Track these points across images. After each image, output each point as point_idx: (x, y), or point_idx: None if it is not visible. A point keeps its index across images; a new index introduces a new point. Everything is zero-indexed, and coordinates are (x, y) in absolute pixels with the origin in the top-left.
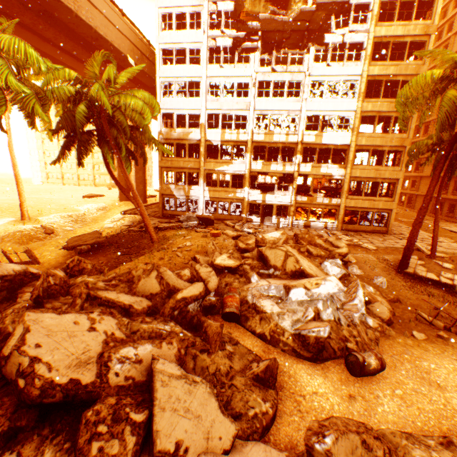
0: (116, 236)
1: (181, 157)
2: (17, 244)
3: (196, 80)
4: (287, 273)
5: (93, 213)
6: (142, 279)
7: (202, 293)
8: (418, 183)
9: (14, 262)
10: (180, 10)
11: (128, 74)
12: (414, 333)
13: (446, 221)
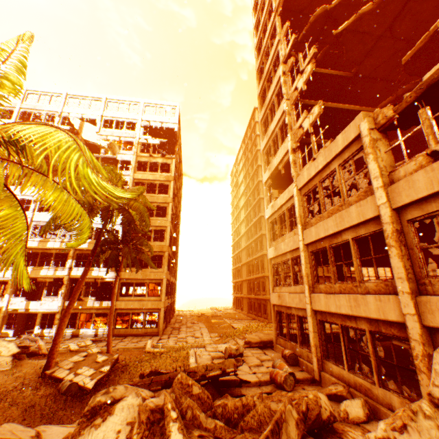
0: None
1: None
2: None
3: None
4: None
5: None
6: None
7: None
8: (241, 287)
9: None
10: None
11: None
12: None
13: (251, 319)
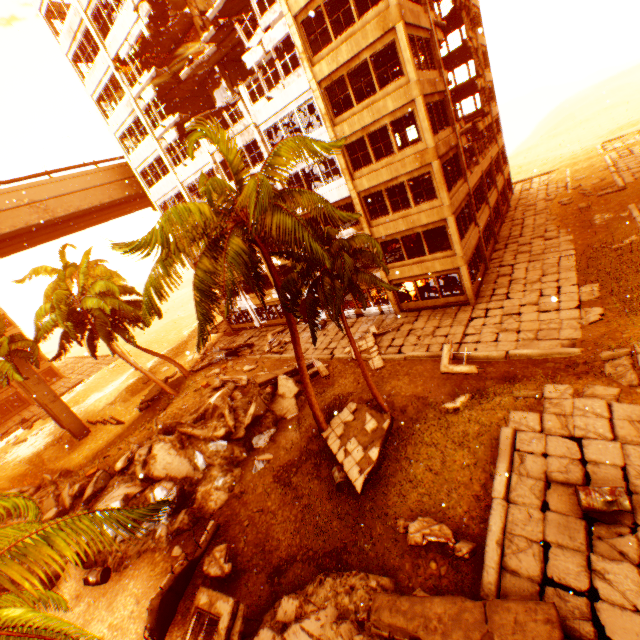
0: (171, 384)
1: None
2: (123, 402)
3: (177, 190)
4: (139, 478)
5: (196, 335)
6: (46, 500)
7: (55, 515)
8: None
9: (114, 423)
10: (126, 125)
11: (83, 275)
12: (175, 548)
13: None
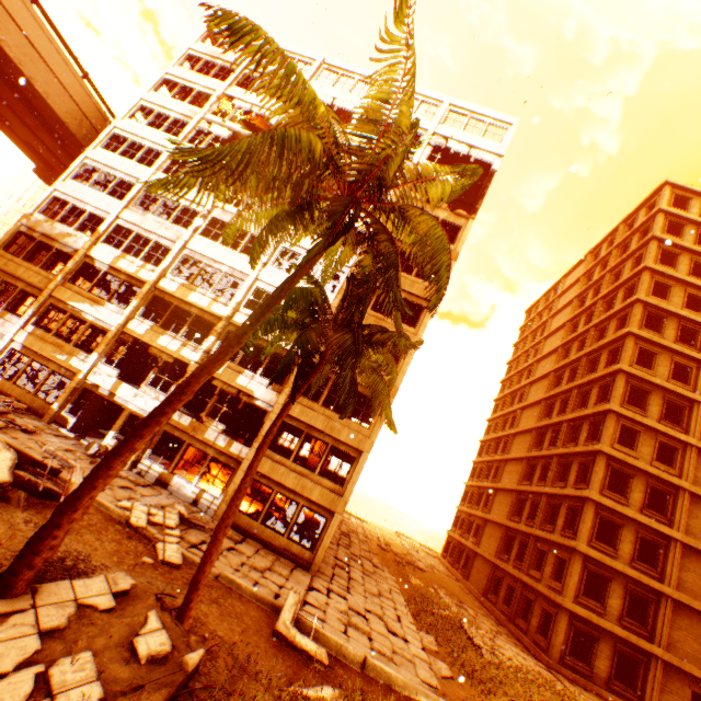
0: None
1: (32, 262)
2: None
3: (133, 181)
4: None
5: None
6: None
7: None
8: (481, 531)
9: None
10: (166, 112)
11: None
12: None
13: (495, 620)
